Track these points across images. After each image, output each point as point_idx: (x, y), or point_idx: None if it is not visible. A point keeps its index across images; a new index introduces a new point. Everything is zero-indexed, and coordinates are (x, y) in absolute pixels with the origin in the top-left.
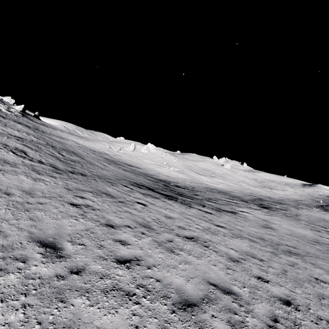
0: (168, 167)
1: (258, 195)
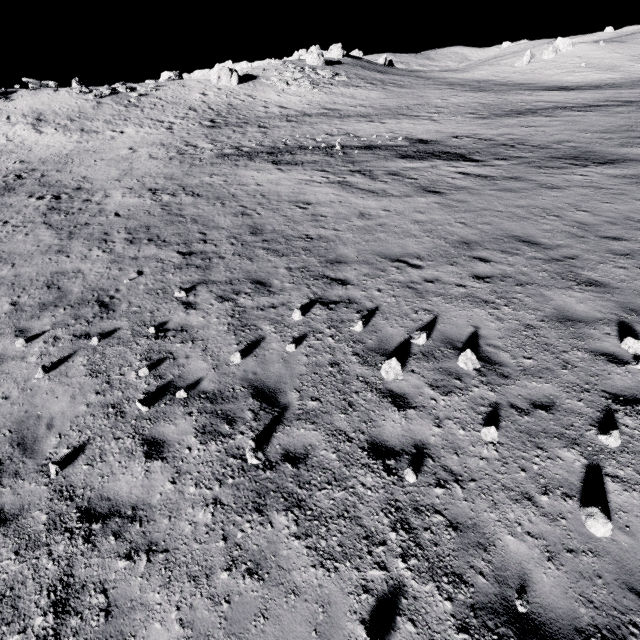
0: (588, 70)
1: None
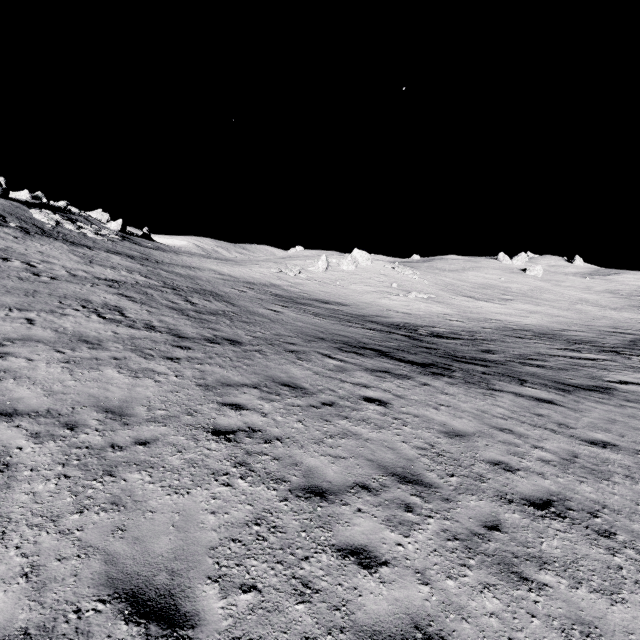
0: (404, 294)
1: (635, 330)
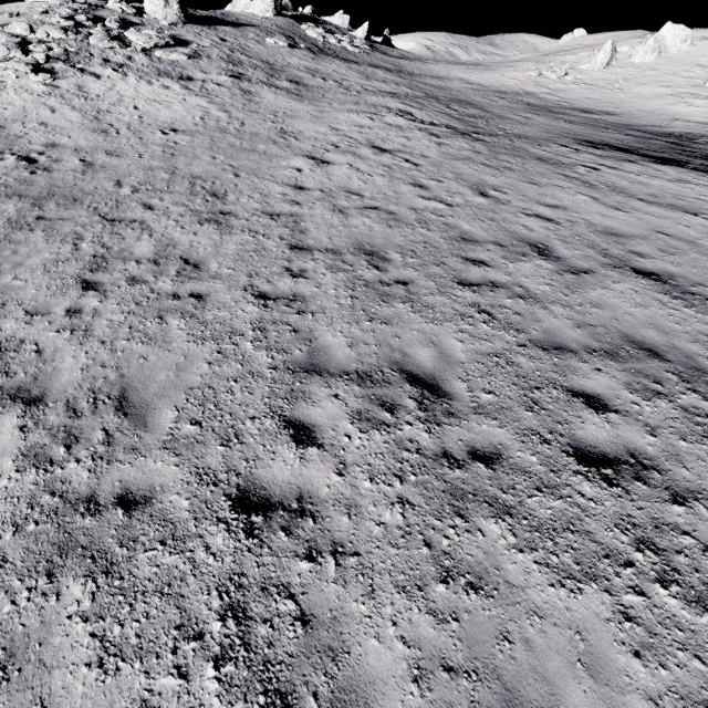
0: None
1: None
